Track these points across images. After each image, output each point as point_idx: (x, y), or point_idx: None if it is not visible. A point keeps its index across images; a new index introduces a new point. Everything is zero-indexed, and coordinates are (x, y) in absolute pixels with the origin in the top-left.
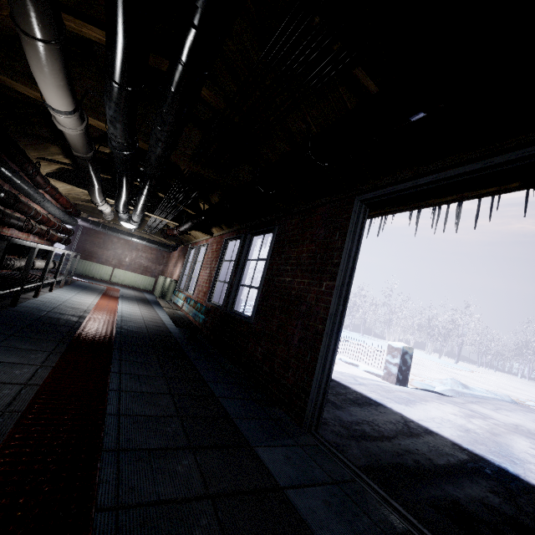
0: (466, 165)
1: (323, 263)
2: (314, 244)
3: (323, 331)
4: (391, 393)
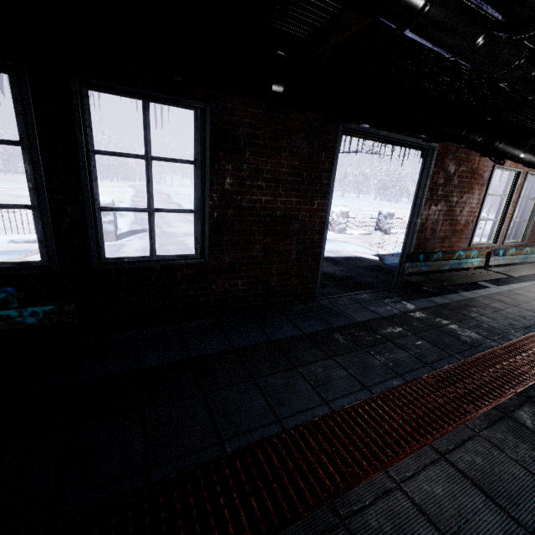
0: (399, 135)
1: (313, 183)
2: (298, 159)
3: (320, 239)
4: (171, 251)
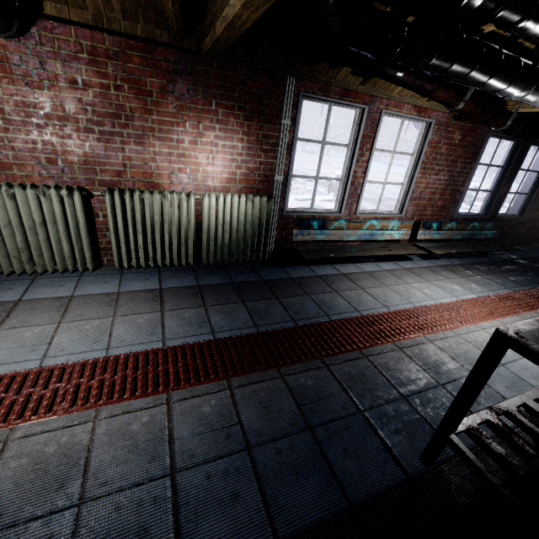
0: None
1: None
2: None
3: None
4: None
